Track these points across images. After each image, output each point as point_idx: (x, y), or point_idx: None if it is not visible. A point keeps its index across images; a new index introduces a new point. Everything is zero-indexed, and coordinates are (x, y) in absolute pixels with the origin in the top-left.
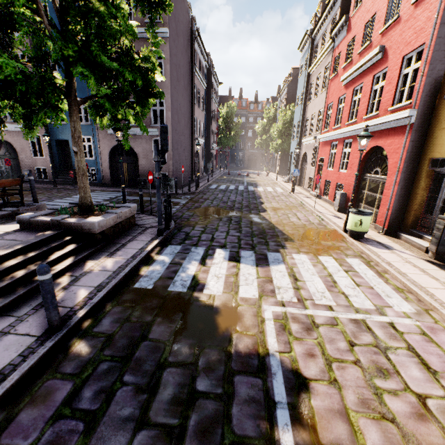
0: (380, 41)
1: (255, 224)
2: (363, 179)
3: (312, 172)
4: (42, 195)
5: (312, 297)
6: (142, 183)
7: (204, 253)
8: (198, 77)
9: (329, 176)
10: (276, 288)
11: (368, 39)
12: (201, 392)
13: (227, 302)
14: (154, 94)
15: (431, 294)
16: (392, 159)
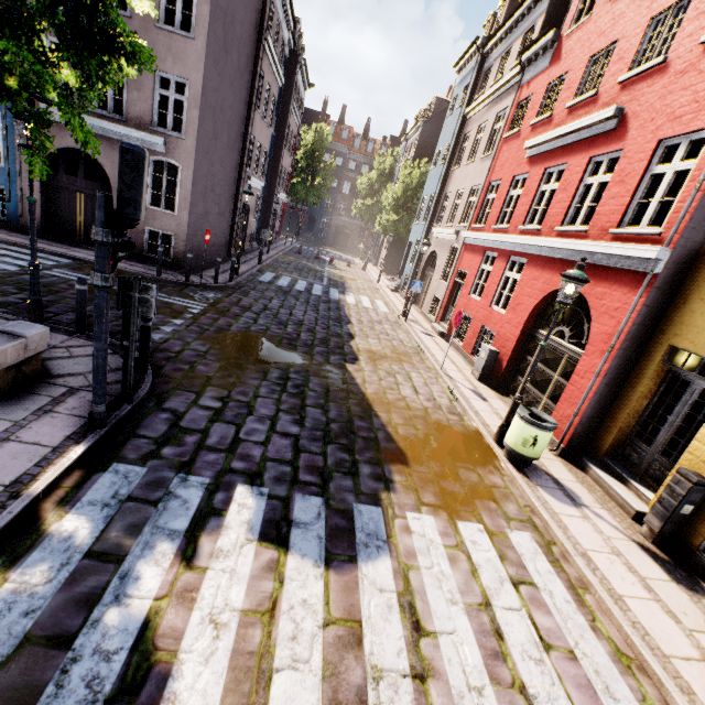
0: (617, 96)
1: (335, 400)
2: (532, 336)
3: (441, 289)
4: None
5: None
6: None
7: (202, 503)
8: (270, 58)
9: (472, 308)
10: (370, 681)
11: (592, 86)
12: None
13: None
14: (121, 49)
15: (687, 687)
16: (600, 325)
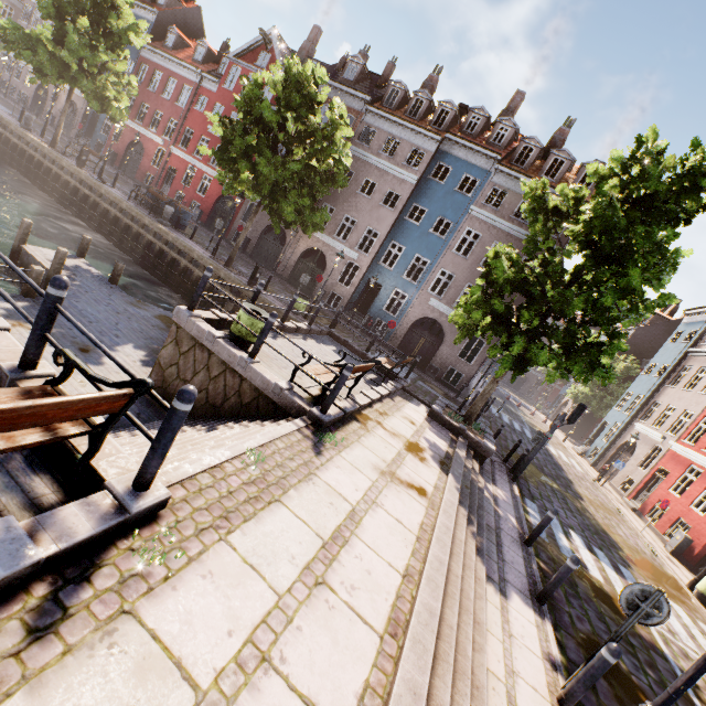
0: None
1: (584, 516)
2: None
3: (637, 474)
4: (347, 336)
5: (678, 634)
6: (431, 370)
7: (562, 527)
8: None
9: (670, 501)
10: None
11: None
12: (635, 645)
13: (612, 593)
14: None
15: None
16: None
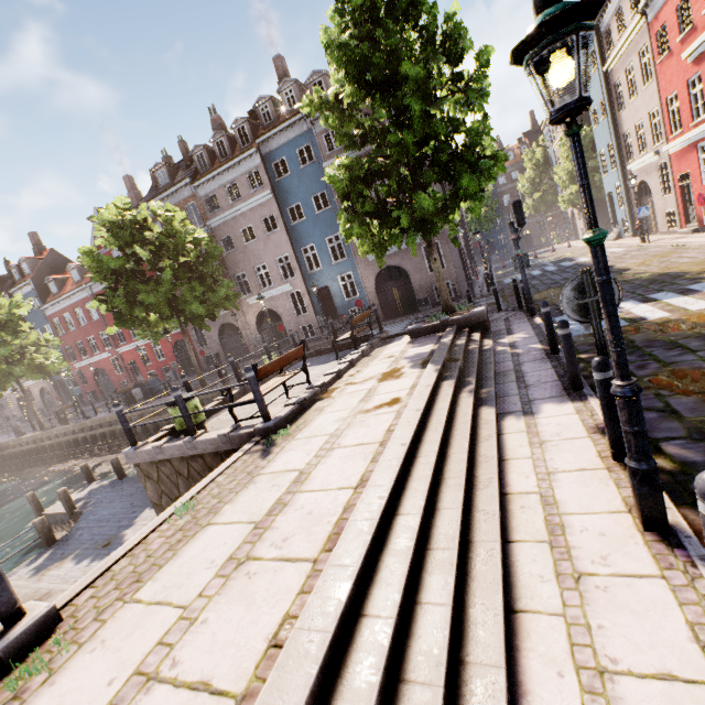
0: None
1: (633, 280)
2: None
3: (669, 202)
4: None
5: None
6: (422, 303)
7: None
8: None
9: None
10: None
11: None
12: None
13: (684, 315)
14: None
15: None
16: None
